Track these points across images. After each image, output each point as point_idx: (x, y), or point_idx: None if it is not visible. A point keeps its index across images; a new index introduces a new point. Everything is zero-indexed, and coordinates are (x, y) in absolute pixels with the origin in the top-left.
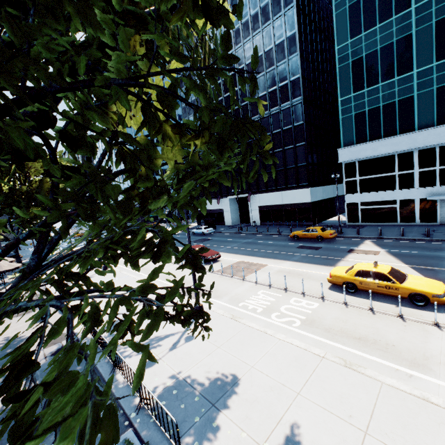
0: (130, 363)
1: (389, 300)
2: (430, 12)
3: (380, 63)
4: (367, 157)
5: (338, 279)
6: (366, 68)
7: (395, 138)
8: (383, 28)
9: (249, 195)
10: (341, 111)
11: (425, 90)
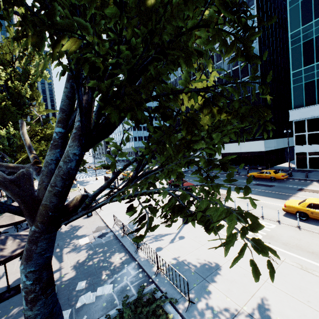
0: (145, 247)
1: None
2: None
3: None
4: (315, 116)
5: (292, 209)
6: (316, 47)
7: None
8: None
9: None
10: (293, 81)
11: None
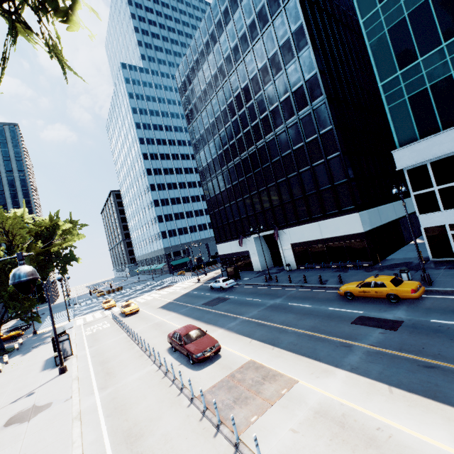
0: None
1: None
2: None
3: (437, 16)
4: (445, 154)
5: None
6: (414, 30)
7: None
8: None
9: (276, 231)
10: (386, 99)
11: None
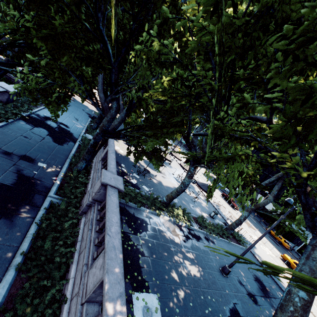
0: (228, 221)
1: None
2: None
3: None
4: None
5: (285, 258)
6: None
7: None
8: None
9: (259, 193)
10: None
11: None
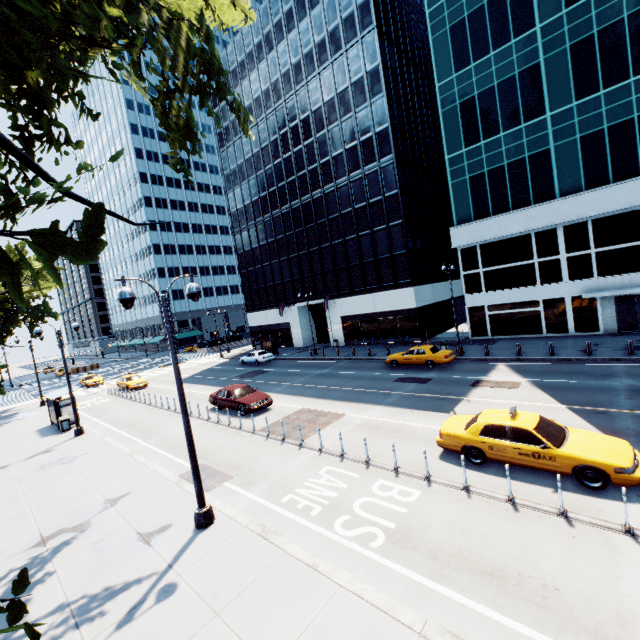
0: None
1: (540, 477)
2: (561, 32)
3: (499, 105)
4: (492, 239)
5: (454, 442)
6: (481, 112)
7: (530, 210)
8: (499, 56)
9: (326, 300)
10: (450, 174)
11: (565, 141)
